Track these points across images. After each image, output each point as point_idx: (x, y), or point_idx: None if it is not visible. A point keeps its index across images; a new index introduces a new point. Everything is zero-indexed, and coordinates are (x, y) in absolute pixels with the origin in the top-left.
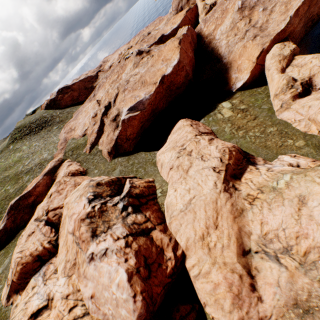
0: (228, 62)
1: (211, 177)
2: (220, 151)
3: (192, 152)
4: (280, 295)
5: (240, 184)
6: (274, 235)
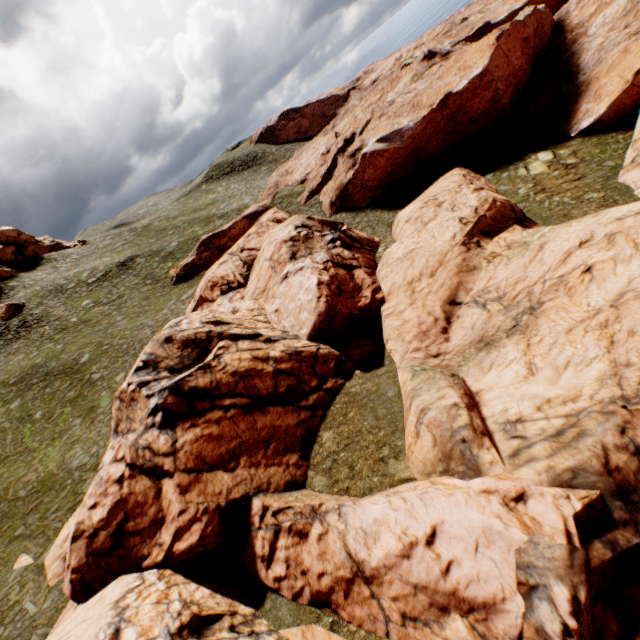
0: (585, 81)
1: (453, 228)
2: (479, 200)
3: (444, 204)
4: (470, 336)
5: (488, 243)
6: (496, 288)
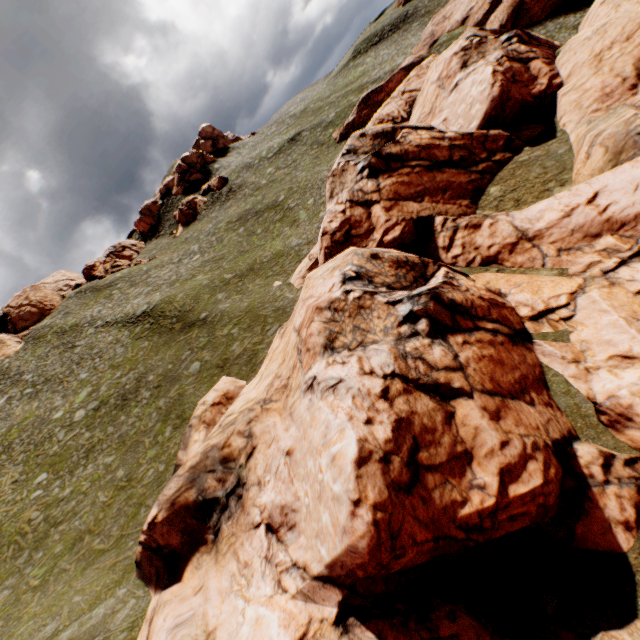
0: None
1: None
2: None
3: None
4: None
5: None
6: None
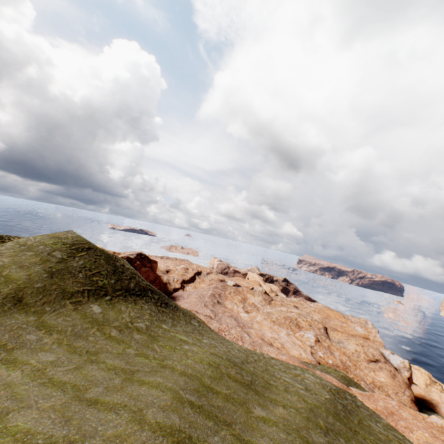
0: None
1: None
2: None
3: None
4: None
5: None
6: None
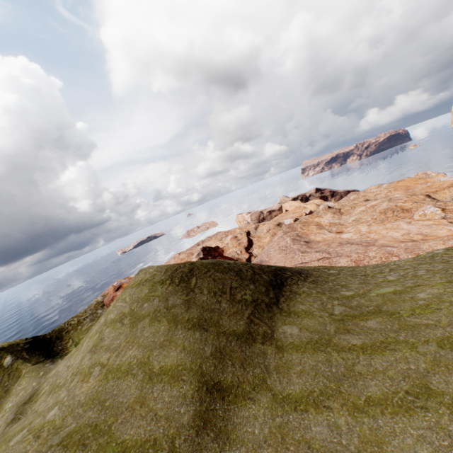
0: None
1: None
2: None
3: None
4: None
5: None
6: None
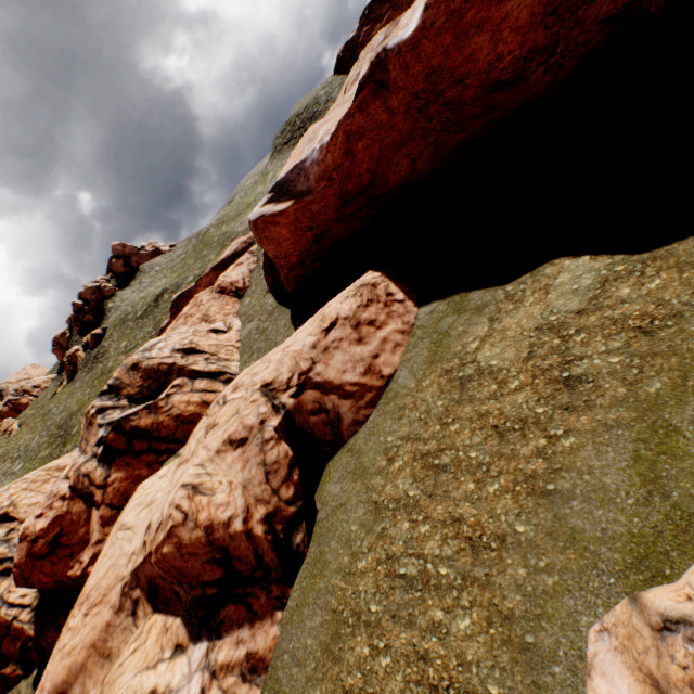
0: None
1: (140, 535)
2: (170, 507)
3: (211, 432)
4: None
5: (146, 617)
6: None
